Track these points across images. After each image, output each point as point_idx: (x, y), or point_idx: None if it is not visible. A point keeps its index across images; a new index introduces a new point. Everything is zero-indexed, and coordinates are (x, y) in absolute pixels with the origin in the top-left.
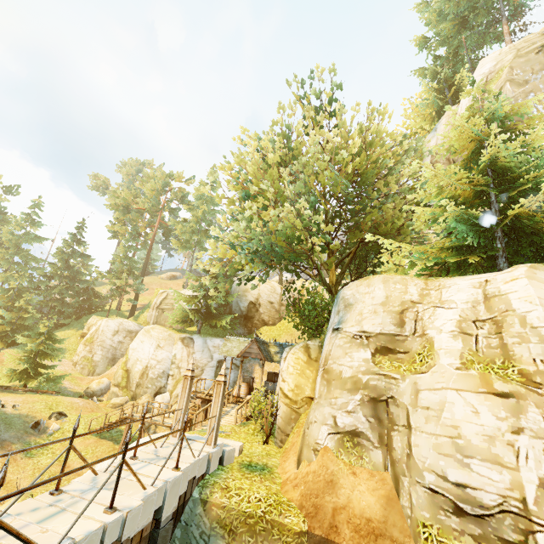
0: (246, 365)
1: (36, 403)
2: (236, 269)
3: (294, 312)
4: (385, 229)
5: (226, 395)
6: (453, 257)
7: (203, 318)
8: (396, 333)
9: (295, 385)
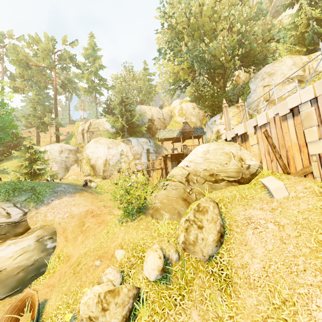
0: (159, 150)
1: (66, 179)
2: (178, 80)
3: (201, 106)
4: (253, 52)
5: (185, 147)
6: (310, 47)
7: (129, 129)
8: (302, 75)
9: (238, 122)
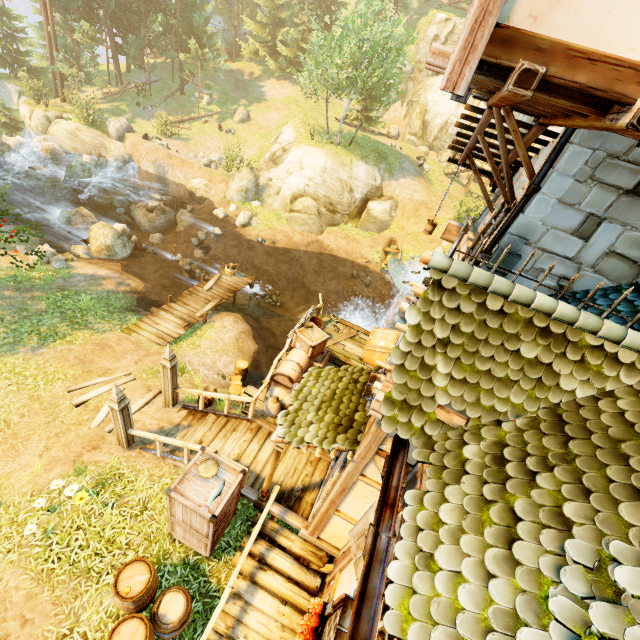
0: None
1: (403, 147)
2: None
3: None
4: None
5: None
6: None
7: None
8: None
9: None
